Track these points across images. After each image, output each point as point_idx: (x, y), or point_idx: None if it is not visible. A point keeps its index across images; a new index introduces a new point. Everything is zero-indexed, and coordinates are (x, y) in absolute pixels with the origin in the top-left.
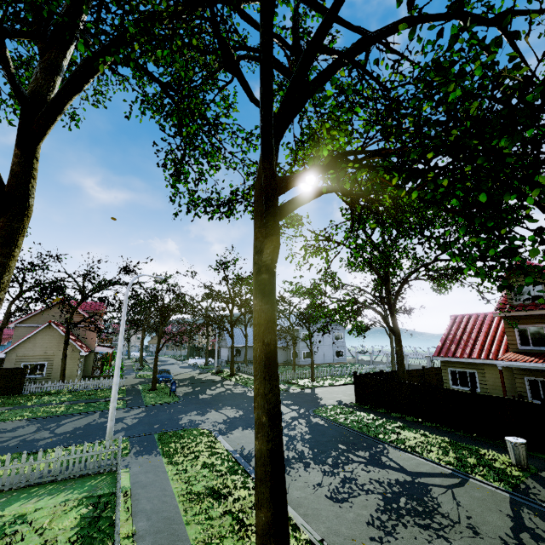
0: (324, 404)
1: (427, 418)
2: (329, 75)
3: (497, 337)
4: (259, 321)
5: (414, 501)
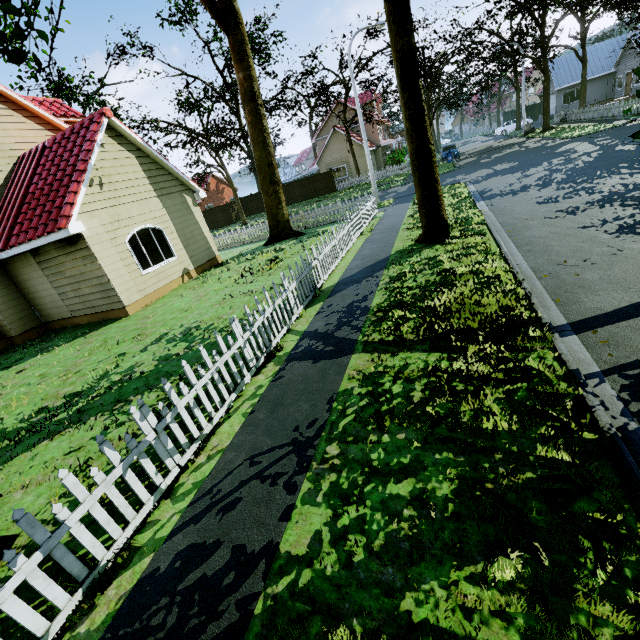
0: None
1: None
2: None
3: None
4: (389, 29)
5: None
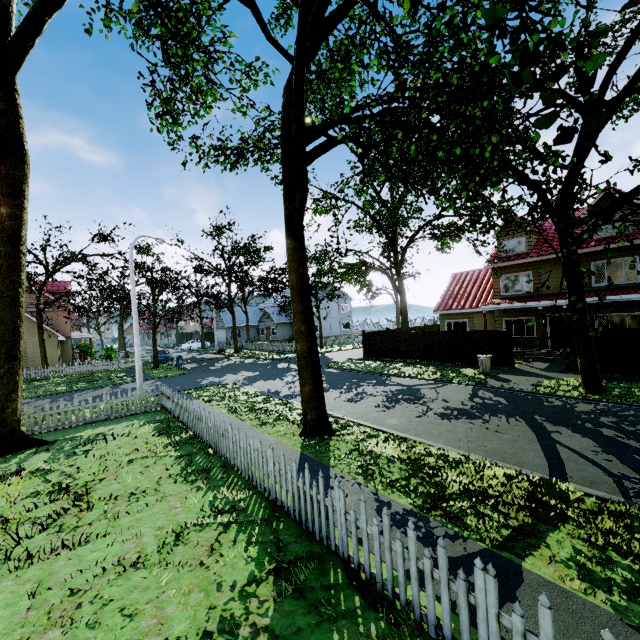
0: (336, 361)
1: (424, 358)
2: (344, 14)
3: (487, 289)
4: (293, 257)
5: (408, 396)
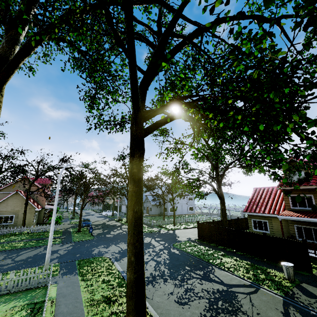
0: (180, 240)
1: (238, 249)
2: (178, 49)
3: (279, 201)
4: (131, 198)
5: (227, 304)
